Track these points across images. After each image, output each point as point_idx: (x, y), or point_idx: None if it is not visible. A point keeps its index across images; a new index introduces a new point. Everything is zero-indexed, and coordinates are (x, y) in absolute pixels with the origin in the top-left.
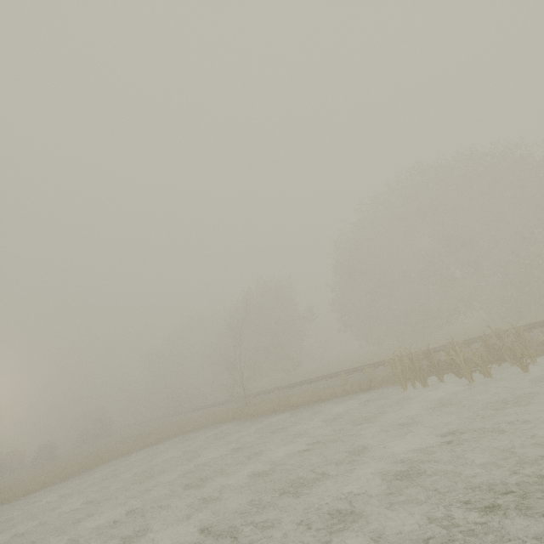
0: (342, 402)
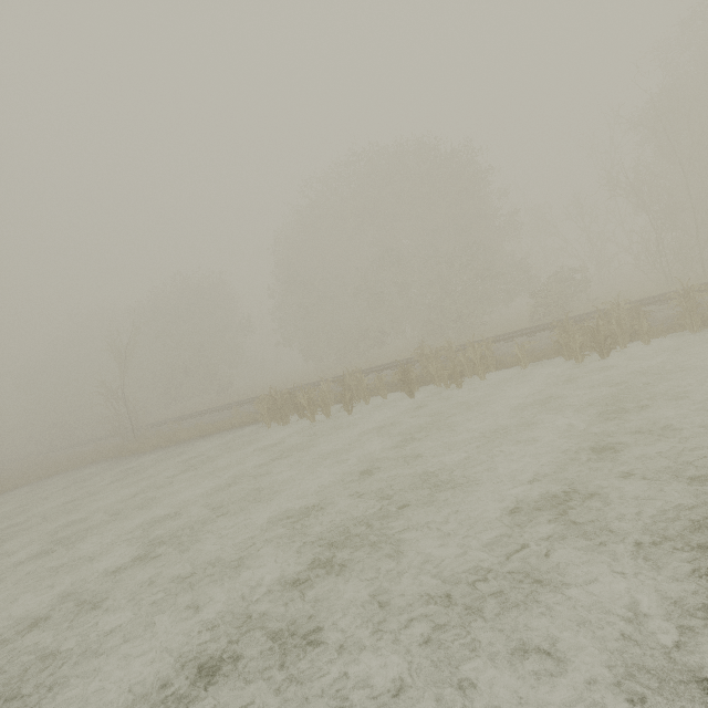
0: (218, 438)
